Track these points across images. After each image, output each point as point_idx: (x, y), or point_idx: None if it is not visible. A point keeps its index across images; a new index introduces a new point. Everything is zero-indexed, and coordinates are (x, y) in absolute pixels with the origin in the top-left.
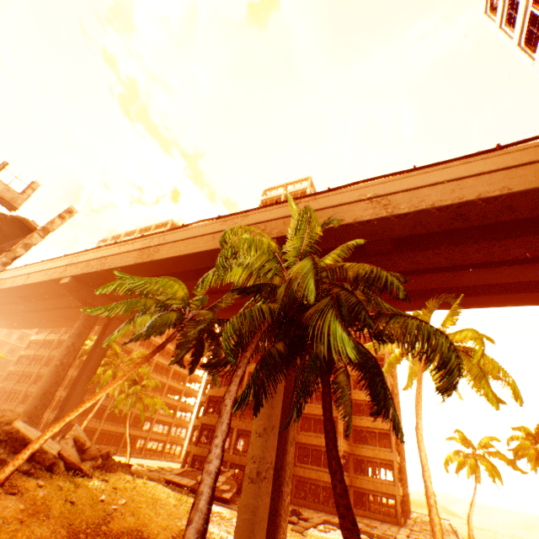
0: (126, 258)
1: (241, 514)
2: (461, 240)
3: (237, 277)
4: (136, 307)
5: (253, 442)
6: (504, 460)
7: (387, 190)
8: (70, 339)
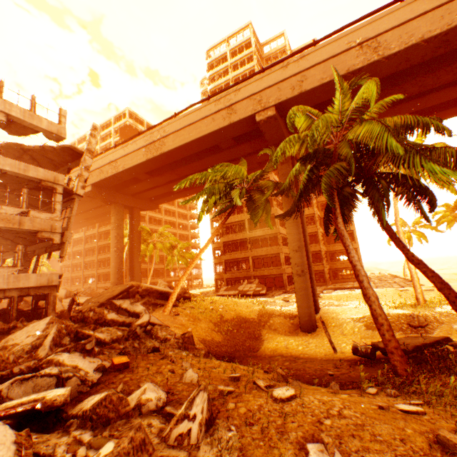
0: (136, 158)
1: (298, 293)
2: (437, 66)
3: (292, 150)
4: (214, 192)
5: (292, 257)
6: (429, 228)
7: (376, 31)
8: (114, 232)
